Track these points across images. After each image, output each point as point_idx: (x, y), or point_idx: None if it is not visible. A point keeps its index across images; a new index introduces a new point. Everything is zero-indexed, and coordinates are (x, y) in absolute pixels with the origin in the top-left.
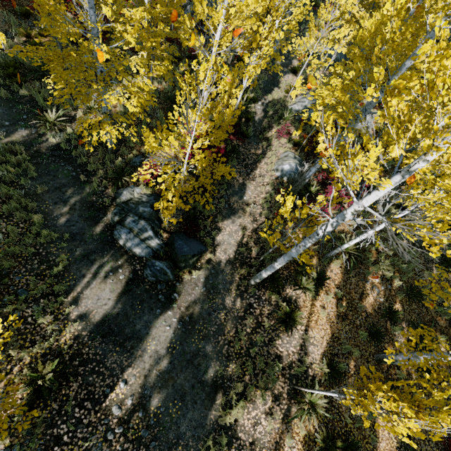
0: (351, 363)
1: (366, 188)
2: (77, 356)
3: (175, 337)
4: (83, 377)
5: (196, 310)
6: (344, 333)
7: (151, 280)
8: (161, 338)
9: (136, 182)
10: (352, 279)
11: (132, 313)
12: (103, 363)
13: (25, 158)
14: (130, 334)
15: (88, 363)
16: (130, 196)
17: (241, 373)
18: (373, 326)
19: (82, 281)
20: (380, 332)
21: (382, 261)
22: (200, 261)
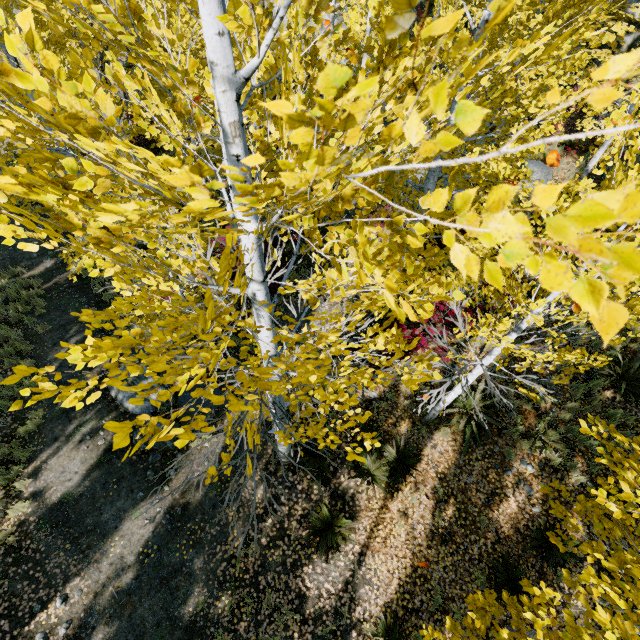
0: (448, 634)
1: (529, 295)
2: (15, 550)
3: (154, 538)
4: (11, 582)
5: (196, 498)
6: (440, 570)
7: (141, 447)
8: (133, 537)
9: None
10: (475, 464)
11: (103, 496)
12: (42, 566)
13: (39, 293)
14: (92, 526)
15: (23, 563)
16: None
17: (236, 616)
18: (504, 564)
19: (52, 446)
20: (521, 578)
21: (543, 432)
22: (222, 421)
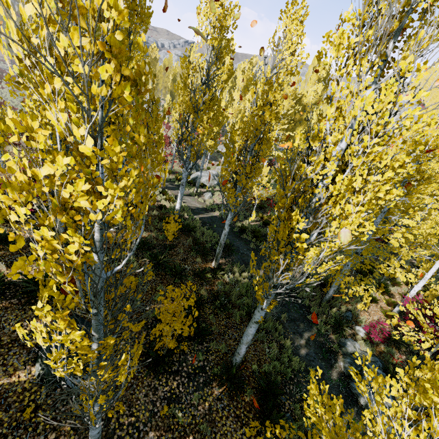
0: None
1: None
2: None
3: None
4: None
5: None
6: None
7: None
8: None
9: (352, 335)
10: None
11: None
12: None
13: None
14: None
15: None
16: (353, 348)
17: None
18: None
19: None
20: None
21: None
22: None
